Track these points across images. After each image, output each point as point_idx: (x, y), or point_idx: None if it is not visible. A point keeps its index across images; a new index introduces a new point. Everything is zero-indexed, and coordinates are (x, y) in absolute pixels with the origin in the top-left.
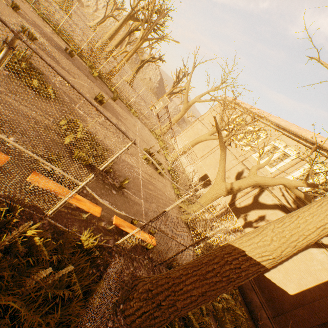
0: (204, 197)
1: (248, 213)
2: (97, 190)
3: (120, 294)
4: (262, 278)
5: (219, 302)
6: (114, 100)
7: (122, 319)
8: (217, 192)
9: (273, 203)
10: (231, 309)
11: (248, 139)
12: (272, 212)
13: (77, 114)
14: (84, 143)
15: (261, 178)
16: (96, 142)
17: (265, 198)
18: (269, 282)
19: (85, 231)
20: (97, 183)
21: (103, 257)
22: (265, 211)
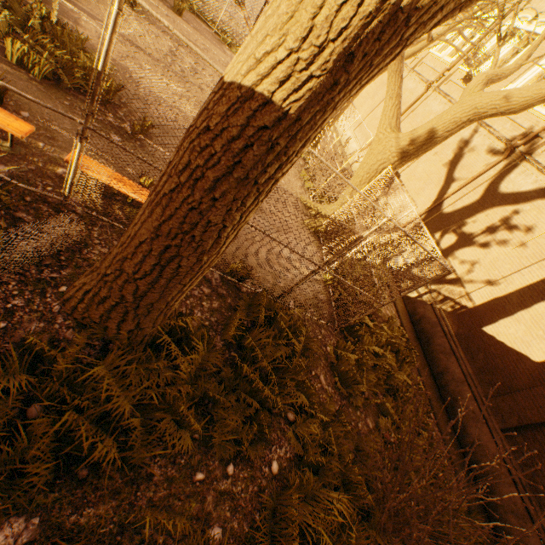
0: (353, 178)
1: (470, 220)
2: (65, 123)
3: (66, 273)
4: (476, 335)
5: (352, 353)
6: (179, 14)
7: (58, 306)
8: (378, 159)
9: (537, 187)
10: (382, 369)
11: (501, 55)
12: (529, 207)
13: (51, 3)
14: (39, 37)
15: (491, 95)
16: (89, 53)
17: (517, 180)
18: (490, 342)
19: (0, 166)
20: (70, 113)
21: (39, 213)
22: (510, 208)
